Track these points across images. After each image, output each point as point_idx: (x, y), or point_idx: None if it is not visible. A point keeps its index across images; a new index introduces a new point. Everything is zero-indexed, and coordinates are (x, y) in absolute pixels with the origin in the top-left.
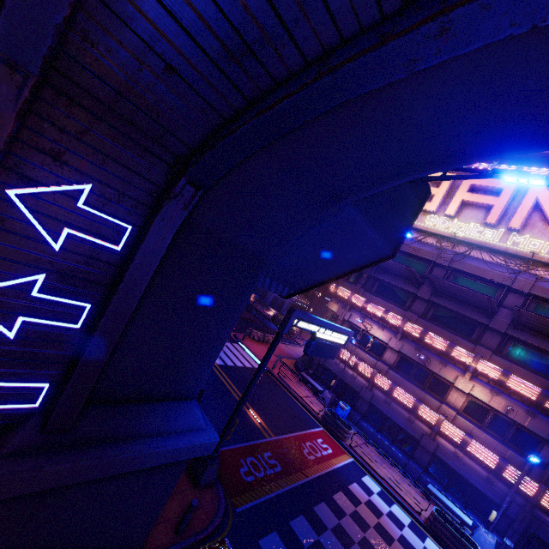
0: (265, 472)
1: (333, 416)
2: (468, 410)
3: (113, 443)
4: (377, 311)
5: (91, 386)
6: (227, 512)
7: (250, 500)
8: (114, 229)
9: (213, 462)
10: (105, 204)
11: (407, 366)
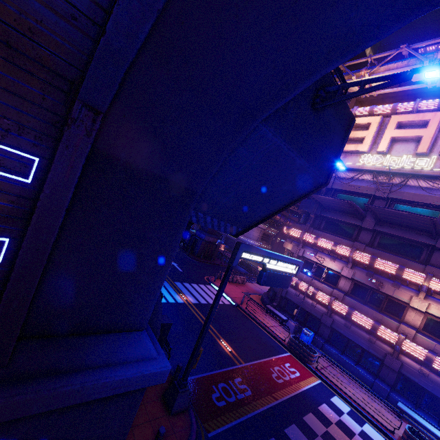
0: (236, 396)
1: (297, 342)
2: (428, 328)
3: (55, 376)
4: (327, 245)
5: (21, 320)
6: (199, 437)
7: (221, 424)
8: (20, 161)
9: (183, 390)
10: (4, 136)
11: (361, 292)
